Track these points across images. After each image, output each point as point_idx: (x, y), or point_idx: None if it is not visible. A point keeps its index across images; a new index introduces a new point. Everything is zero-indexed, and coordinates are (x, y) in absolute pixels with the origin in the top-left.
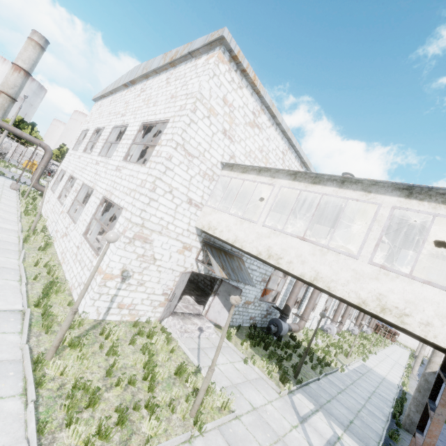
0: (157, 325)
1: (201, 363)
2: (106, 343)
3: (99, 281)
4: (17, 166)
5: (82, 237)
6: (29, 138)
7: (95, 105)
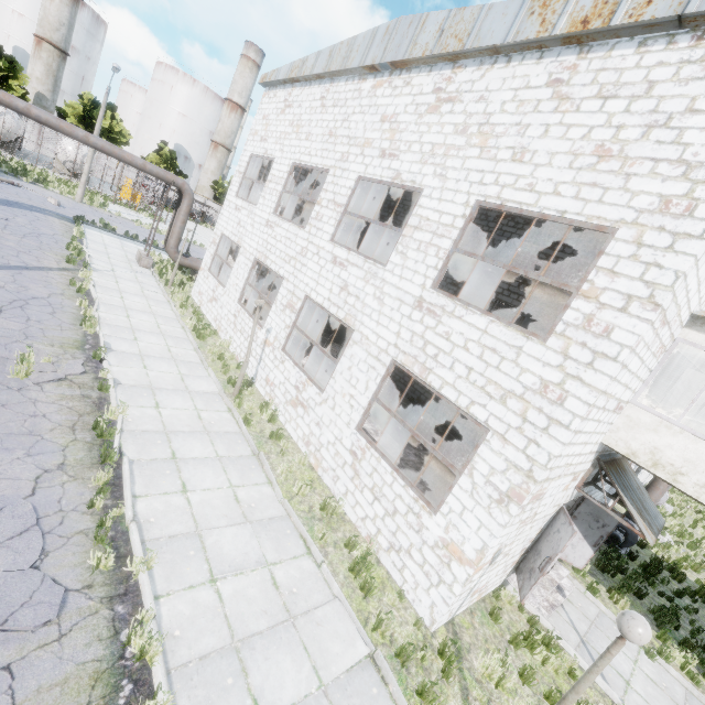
0: (513, 602)
1: (613, 689)
2: (500, 697)
3: (463, 578)
4: (114, 198)
5: (359, 436)
6: (156, 172)
7: (268, 97)
